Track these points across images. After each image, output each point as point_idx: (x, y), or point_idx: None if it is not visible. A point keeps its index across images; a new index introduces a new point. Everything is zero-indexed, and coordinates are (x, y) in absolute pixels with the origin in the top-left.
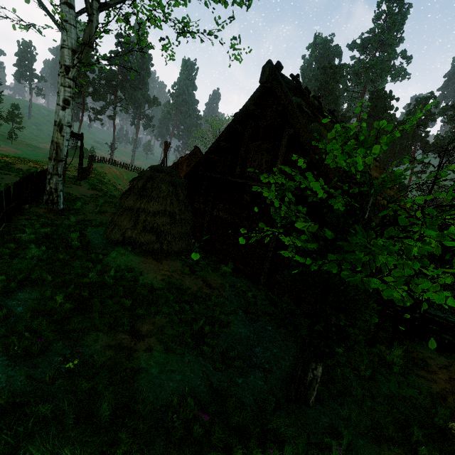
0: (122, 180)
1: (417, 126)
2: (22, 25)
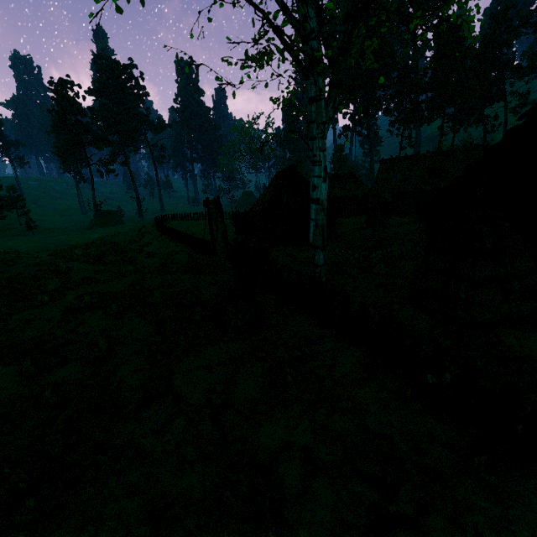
0: (195, 235)
1: (500, 50)
2: (287, 87)
